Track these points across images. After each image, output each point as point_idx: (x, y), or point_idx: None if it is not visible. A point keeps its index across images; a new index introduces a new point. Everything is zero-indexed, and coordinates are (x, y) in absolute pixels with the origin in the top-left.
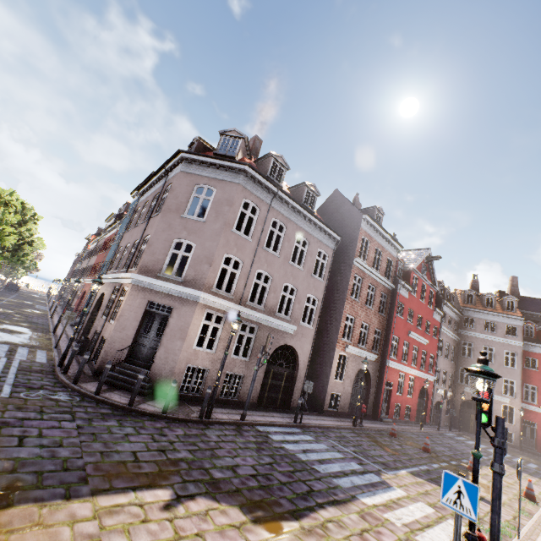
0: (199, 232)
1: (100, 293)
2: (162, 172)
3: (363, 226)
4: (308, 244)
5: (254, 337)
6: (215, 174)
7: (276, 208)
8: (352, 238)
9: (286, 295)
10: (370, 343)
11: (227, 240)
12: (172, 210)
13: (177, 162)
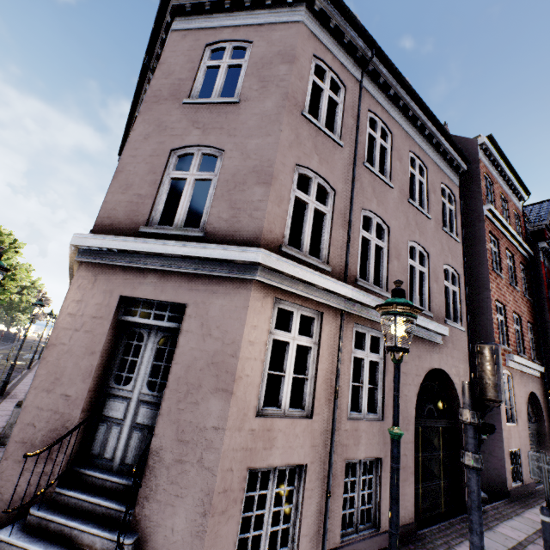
0: (229, 125)
1: None
2: (145, 80)
3: (481, 157)
4: (427, 172)
5: (382, 361)
6: (245, 18)
7: (371, 92)
8: (468, 178)
9: (414, 265)
10: (528, 347)
11: (296, 134)
12: (161, 96)
13: (164, 31)
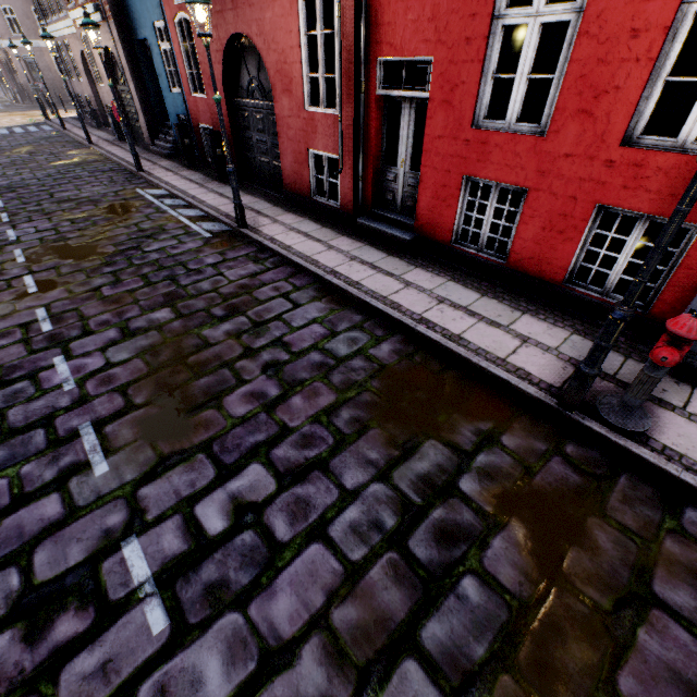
0: None
1: (4, 60)
2: None
3: None
4: None
5: None
6: None
7: None
8: None
9: None
10: None
11: None
12: None
13: None
